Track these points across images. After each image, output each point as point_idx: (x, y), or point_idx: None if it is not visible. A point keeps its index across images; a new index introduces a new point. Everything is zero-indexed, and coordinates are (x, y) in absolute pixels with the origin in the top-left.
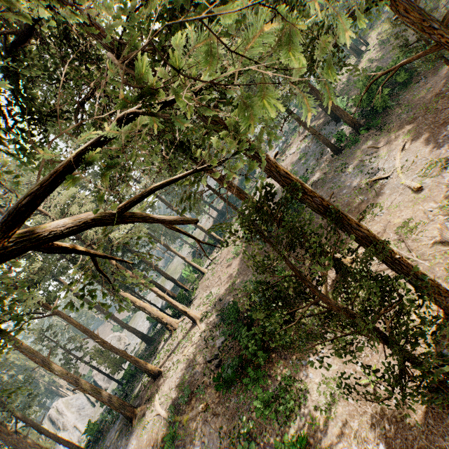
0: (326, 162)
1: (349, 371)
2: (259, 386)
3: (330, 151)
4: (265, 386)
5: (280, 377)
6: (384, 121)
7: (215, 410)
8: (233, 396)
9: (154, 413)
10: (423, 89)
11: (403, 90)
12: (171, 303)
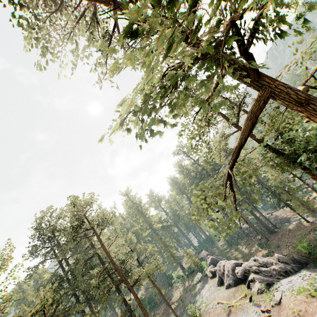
0: None
1: None
2: None
3: None
4: None
5: None
6: None
7: None
8: None
9: None
10: (159, 309)
11: (153, 309)
12: None
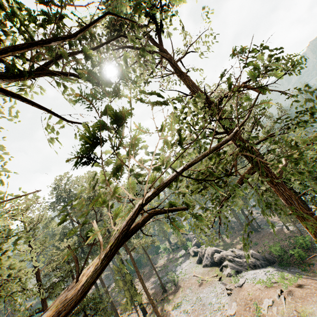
0: (112, 288)
1: None
2: None
3: (113, 284)
4: None
5: None
6: (133, 276)
7: None
8: None
9: None
10: (144, 270)
11: (140, 268)
12: None
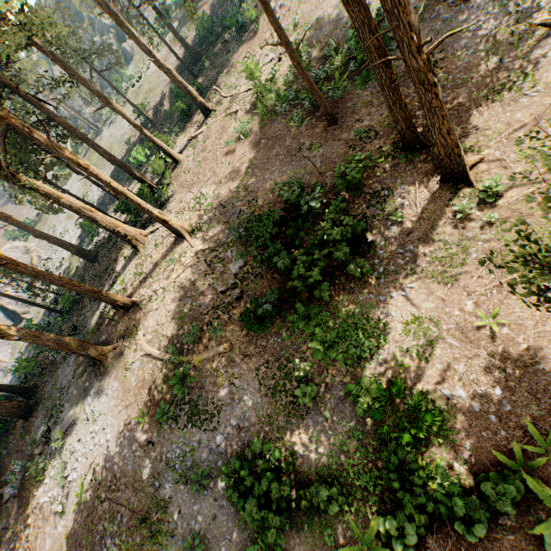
0: None
1: (453, 311)
2: (314, 325)
3: None
4: (322, 324)
5: (345, 315)
6: None
7: (245, 350)
8: (271, 335)
9: (140, 353)
10: None
11: None
12: (139, 205)
